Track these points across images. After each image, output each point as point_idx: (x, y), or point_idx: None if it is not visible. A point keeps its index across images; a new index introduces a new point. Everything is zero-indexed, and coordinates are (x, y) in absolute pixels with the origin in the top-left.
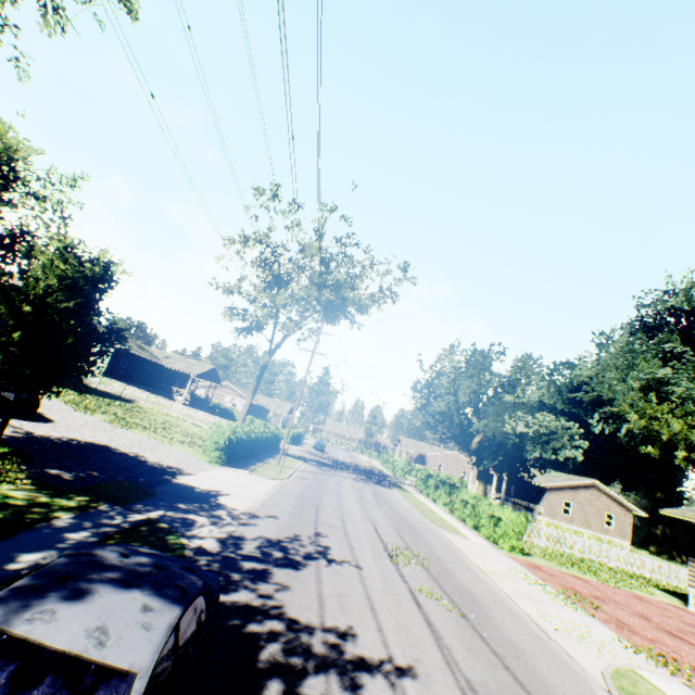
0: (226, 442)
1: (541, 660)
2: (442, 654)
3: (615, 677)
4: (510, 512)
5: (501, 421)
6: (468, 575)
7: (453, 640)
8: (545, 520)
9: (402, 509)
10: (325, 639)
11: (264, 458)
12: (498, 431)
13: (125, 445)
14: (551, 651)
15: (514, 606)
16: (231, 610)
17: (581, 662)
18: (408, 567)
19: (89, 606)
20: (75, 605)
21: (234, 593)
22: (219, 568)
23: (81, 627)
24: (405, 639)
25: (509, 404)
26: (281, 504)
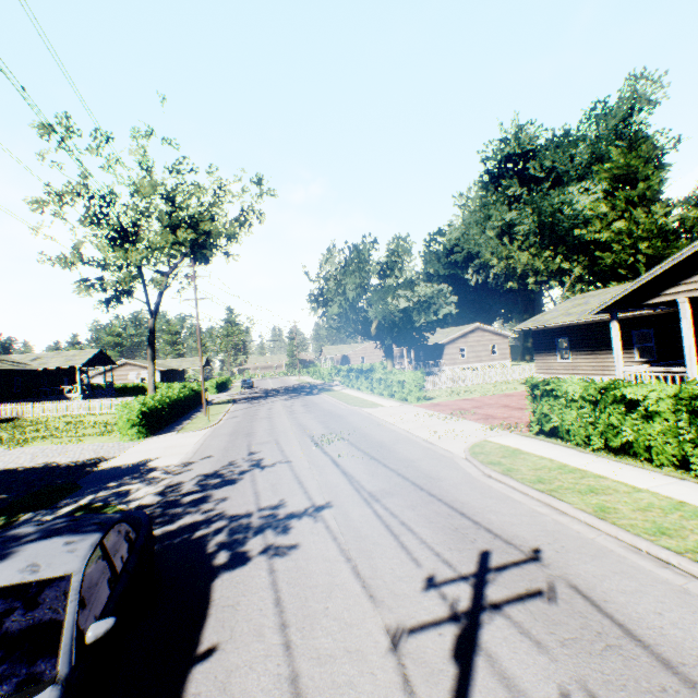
0: (140, 416)
1: (424, 461)
2: (353, 486)
3: (471, 449)
4: (411, 373)
5: (385, 305)
6: (380, 431)
7: (362, 475)
8: (450, 369)
9: (329, 407)
10: (261, 515)
11: (191, 416)
12: (386, 313)
13: (27, 461)
14: (433, 452)
15: (412, 437)
16: (180, 531)
17: (452, 450)
18: (332, 445)
19: (16, 559)
20: (3, 563)
21: (179, 521)
22: (162, 511)
23: (14, 570)
24: (326, 489)
25: (392, 287)
26: (214, 445)
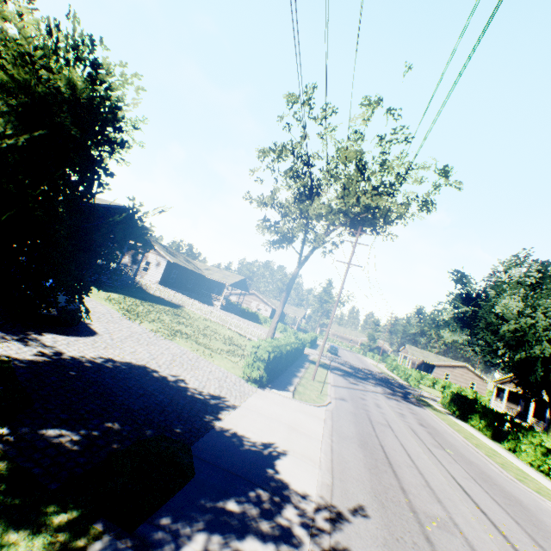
0: (267, 361)
1: None
2: None
3: None
4: None
5: None
6: None
7: None
8: None
9: (466, 452)
10: None
11: (297, 370)
12: None
13: (165, 364)
14: None
15: None
16: None
17: None
18: None
19: None
20: None
21: None
22: None
23: None
24: None
25: None
26: (351, 466)
